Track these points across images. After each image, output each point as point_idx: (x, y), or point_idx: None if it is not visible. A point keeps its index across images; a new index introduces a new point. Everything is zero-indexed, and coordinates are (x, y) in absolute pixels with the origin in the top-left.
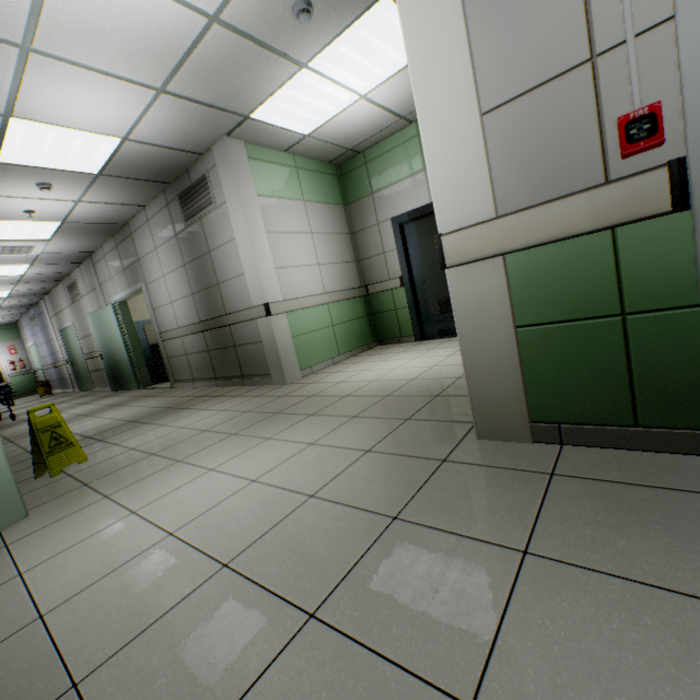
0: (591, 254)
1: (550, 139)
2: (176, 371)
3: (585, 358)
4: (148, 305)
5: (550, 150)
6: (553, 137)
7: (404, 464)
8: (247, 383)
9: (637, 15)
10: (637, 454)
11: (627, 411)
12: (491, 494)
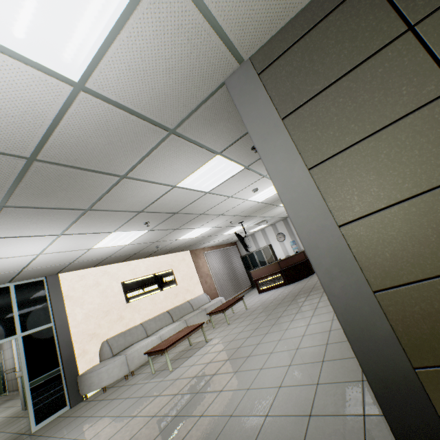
0: None
1: None
2: (9, 386)
3: None
4: (2, 359)
5: None
6: None
7: (4, 419)
8: None
9: None
10: None
11: None
12: (3, 422)
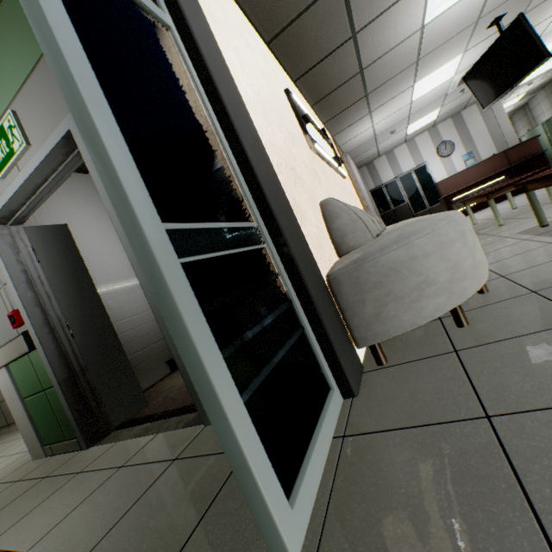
0: (28, 364)
1: (2, 317)
2: None
3: (45, 410)
4: None
5: (3, 321)
6: (2, 316)
7: None
8: (12, 429)
9: (3, 277)
10: (66, 455)
11: (63, 433)
12: None
